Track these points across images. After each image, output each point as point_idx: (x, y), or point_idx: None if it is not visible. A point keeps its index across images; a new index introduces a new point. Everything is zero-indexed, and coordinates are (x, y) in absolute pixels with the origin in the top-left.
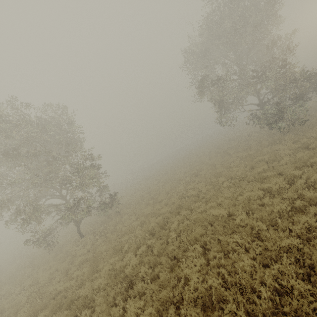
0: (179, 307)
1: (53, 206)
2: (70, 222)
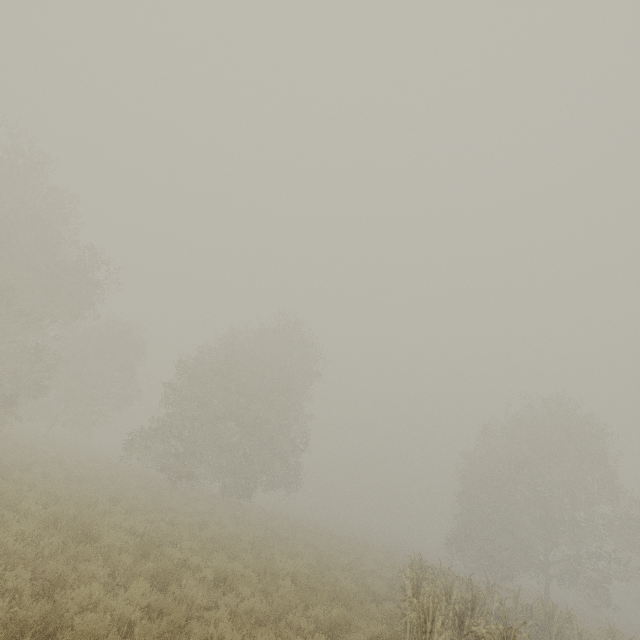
0: None
1: None
2: None
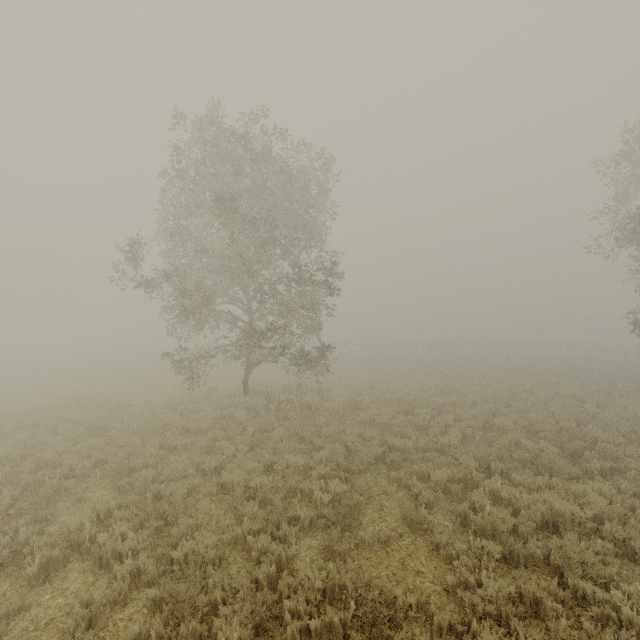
0: (413, 638)
1: (225, 319)
2: (238, 358)
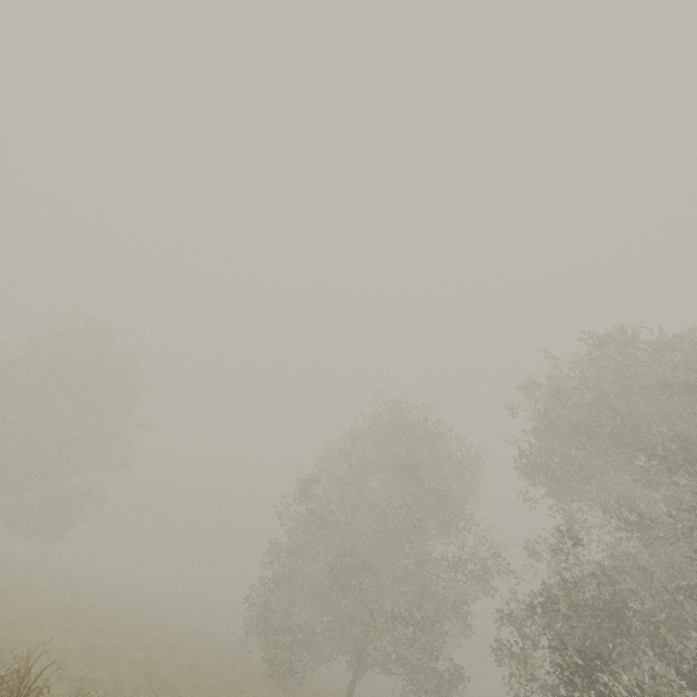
0: None
1: None
2: None
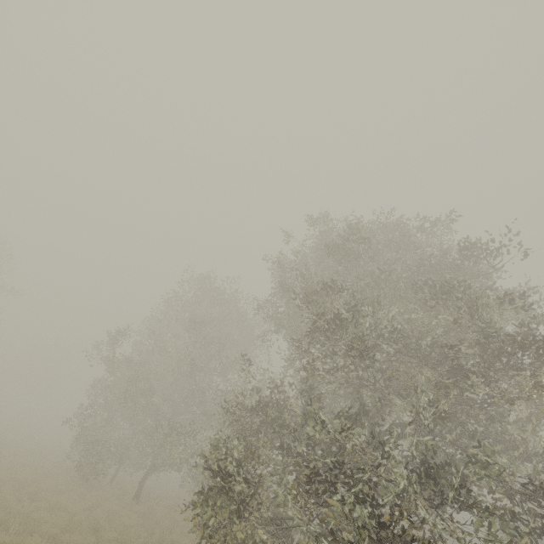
0: None
1: None
2: None
